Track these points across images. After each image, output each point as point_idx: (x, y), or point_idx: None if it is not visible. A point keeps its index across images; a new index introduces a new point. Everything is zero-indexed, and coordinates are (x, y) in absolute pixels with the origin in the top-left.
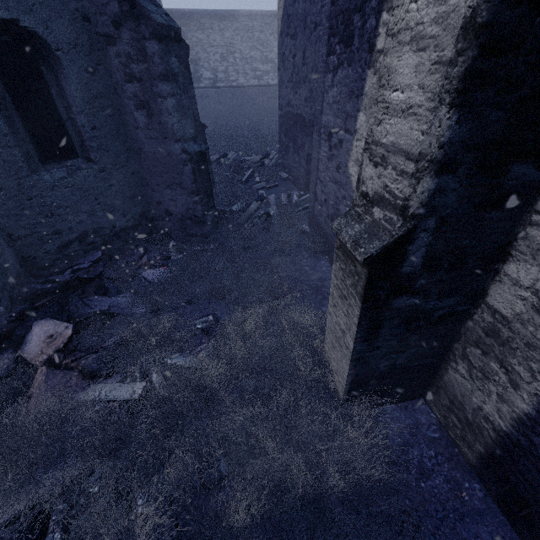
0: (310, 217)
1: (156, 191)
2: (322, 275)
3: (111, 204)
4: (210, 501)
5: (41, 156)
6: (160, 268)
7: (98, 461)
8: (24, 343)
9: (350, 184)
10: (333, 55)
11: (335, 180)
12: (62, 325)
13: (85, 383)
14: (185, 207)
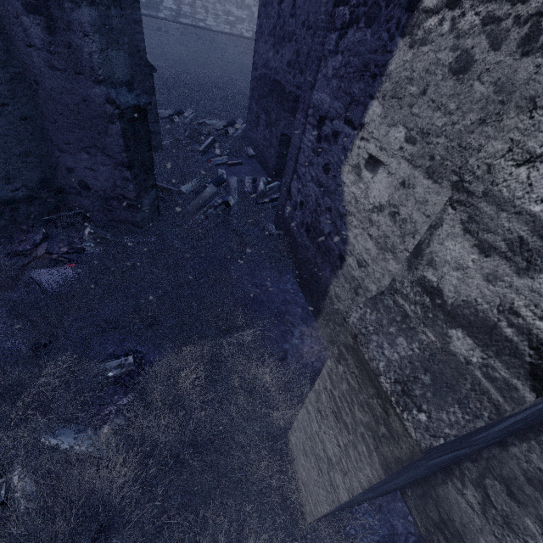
0: (278, 215)
1: (65, 153)
2: (287, 296)
3: None
4: None
5: None
6: (65, 267)
7: None
8: None
9: (341, 195)
10: (345, 5)
11: (319, 183)
12: None
13: None
14: (110, 182)
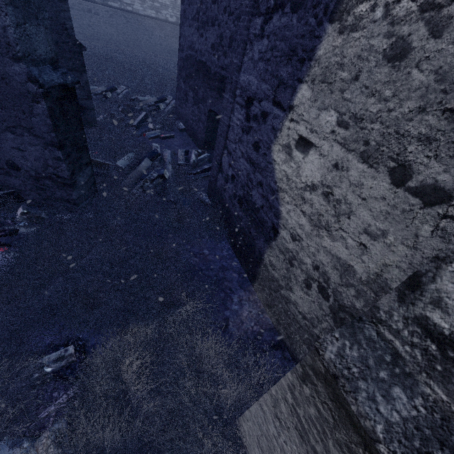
0: (210, 186)
1: None
2: (223, 262)
3: None
4: None
5: None
6: None
7: None
8: None
9: (272, 172)
10: None
11: (250, 159)
12: None
13: None
14: (40, 161)
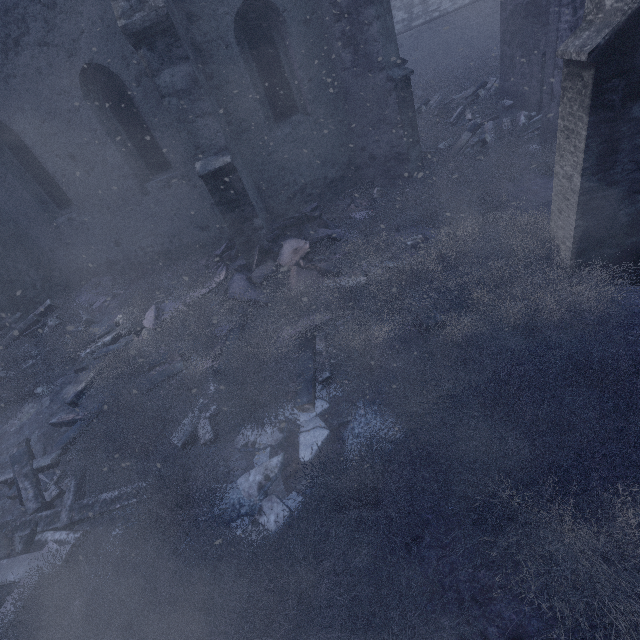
0: (542, 131)
1: (360, 136)
2: None
3: (323, 156)
4: (428, 342)
5: (275, 116)
6: (367, 211)
7: (341, 310)
8: (280, 255)
9: None
10: None
11: None
12: (302, 242)
13: (322, 279)
14: (388, 146)
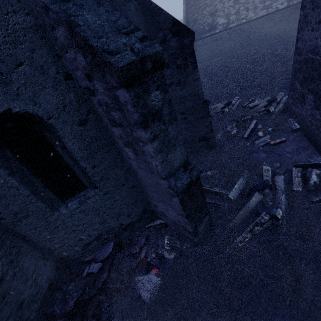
0: None
1: (152, 199)
2: None
3: (117, 212)
4: None
5: (60, 196)
6: (152, 274)
7: None
8: None
9: None
10: None
11: None
12: None
13: None
14: (176, 218)
